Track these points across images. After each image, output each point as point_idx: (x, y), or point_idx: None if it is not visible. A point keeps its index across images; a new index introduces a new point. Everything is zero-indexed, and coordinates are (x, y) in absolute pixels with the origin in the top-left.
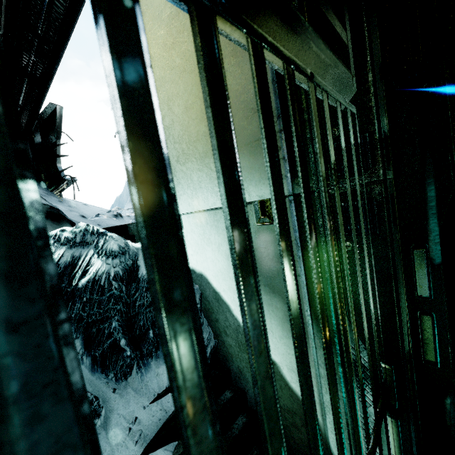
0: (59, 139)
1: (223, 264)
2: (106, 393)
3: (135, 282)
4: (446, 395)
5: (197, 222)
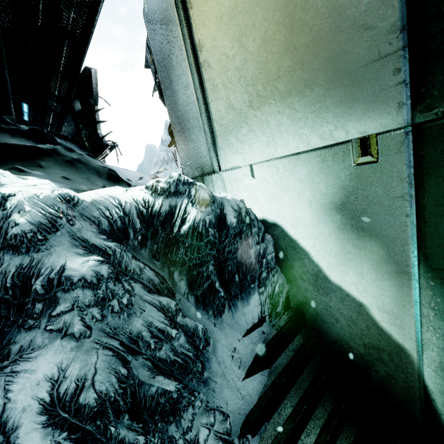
0: (97, 105)
1: (304, 211)
2: (210, 327)
3: (225, 229)
4: None
5: (272, 171)
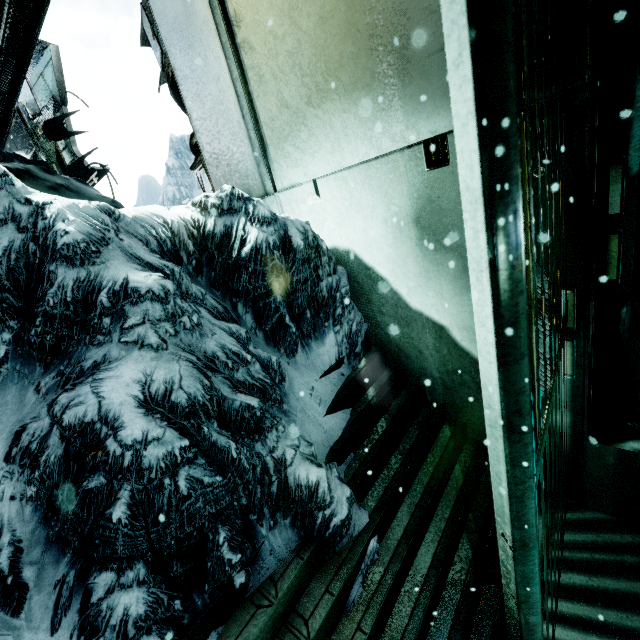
0: (65, 105)
1: (379, 230)
2: (283, 365)
3: (292, 253)
4: (623, 306)
5: (341, 185)
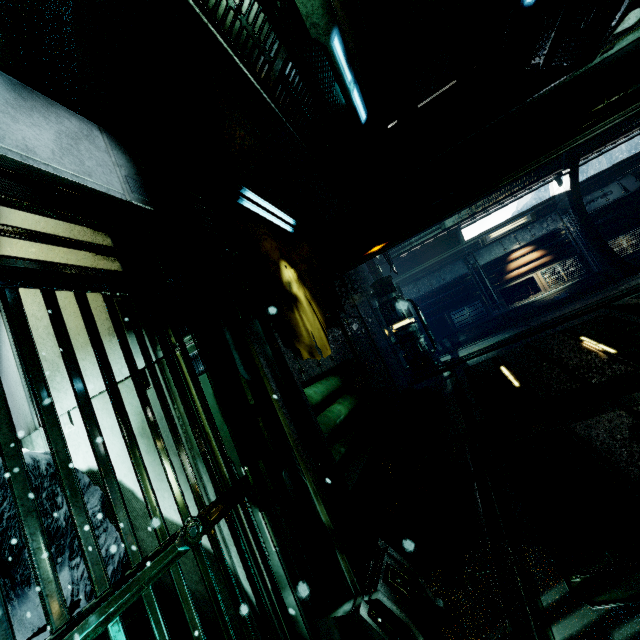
0: None
1: (119, 445)
2: None
3: (2, 489)
4: (282, 470)
5: None
